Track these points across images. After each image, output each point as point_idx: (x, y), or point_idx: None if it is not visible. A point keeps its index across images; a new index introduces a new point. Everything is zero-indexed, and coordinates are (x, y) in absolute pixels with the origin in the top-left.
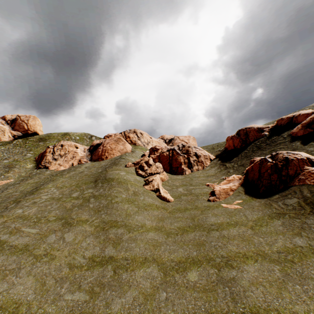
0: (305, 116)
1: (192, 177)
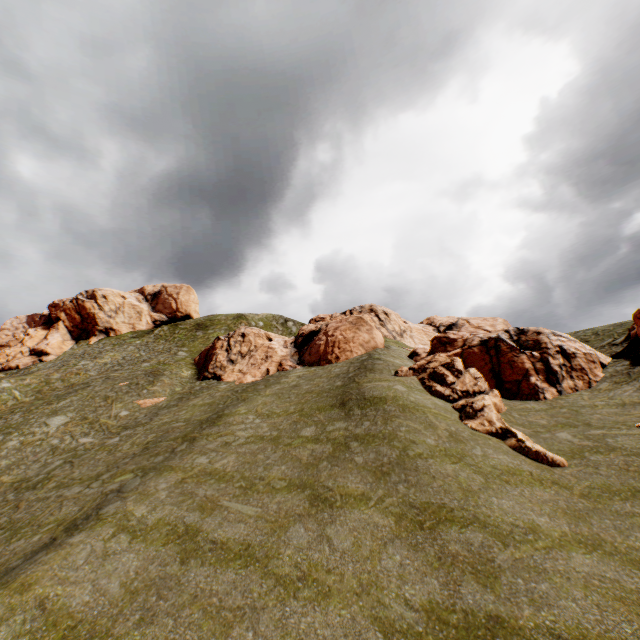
0: None
1: (572, 407)
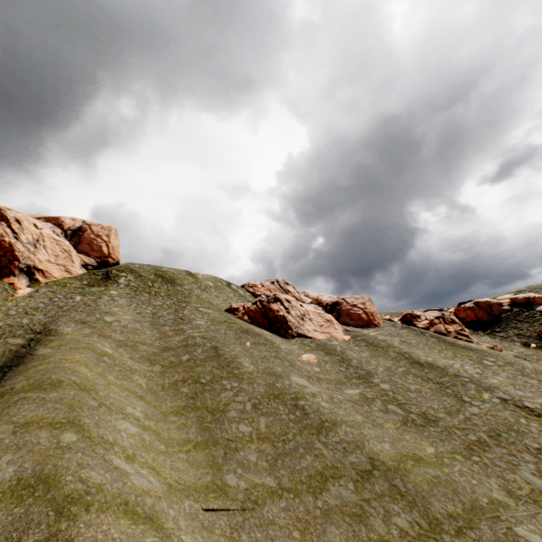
0: (541, 299)
1: None
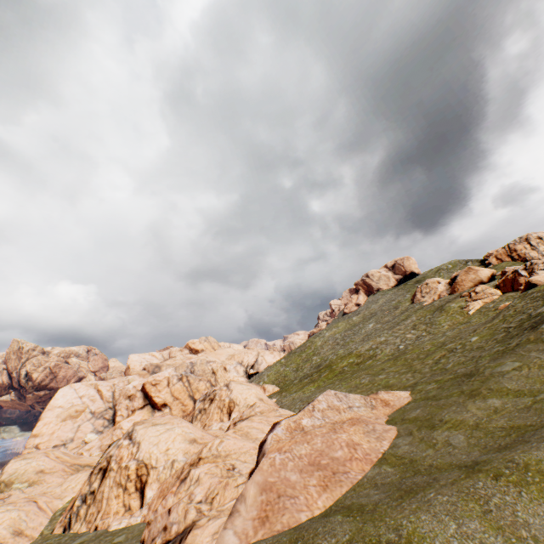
0: None
1: None
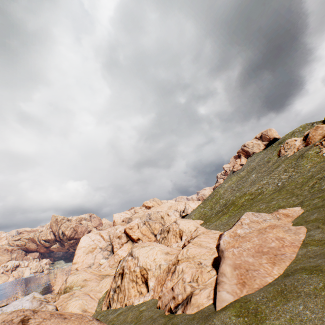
0: None
1: None
